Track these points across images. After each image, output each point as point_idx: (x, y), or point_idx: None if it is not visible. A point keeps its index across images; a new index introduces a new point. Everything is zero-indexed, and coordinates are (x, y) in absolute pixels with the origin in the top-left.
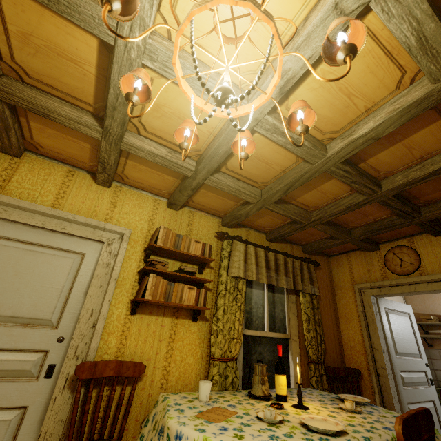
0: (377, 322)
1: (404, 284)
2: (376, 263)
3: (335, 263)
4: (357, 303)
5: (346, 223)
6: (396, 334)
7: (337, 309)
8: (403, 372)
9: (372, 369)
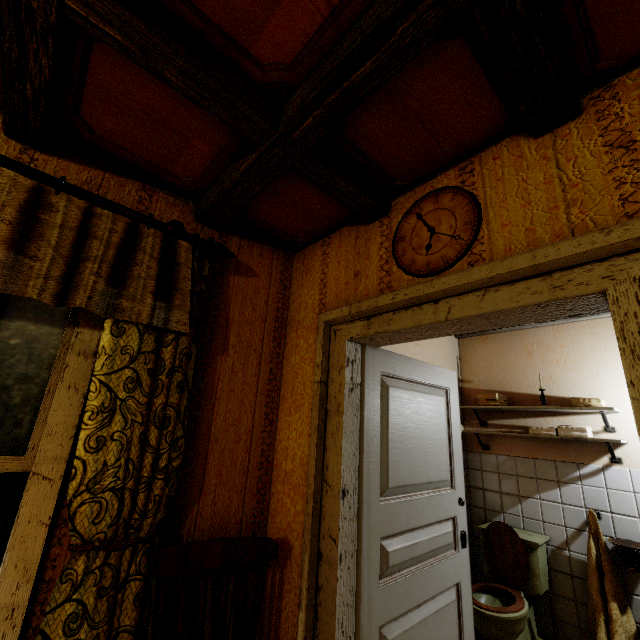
0: (347, 412)
1: (424, 300)
2: (376, 252)
3: (299, 266)
4: (315, 361)
5: (240, 42)
6: (399, 440)
7: (282, 379)
8: (394, 536)
9: (308, 541)
